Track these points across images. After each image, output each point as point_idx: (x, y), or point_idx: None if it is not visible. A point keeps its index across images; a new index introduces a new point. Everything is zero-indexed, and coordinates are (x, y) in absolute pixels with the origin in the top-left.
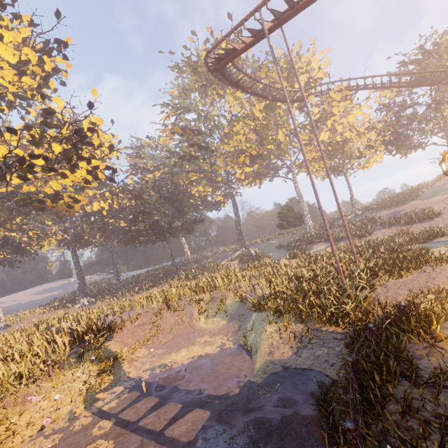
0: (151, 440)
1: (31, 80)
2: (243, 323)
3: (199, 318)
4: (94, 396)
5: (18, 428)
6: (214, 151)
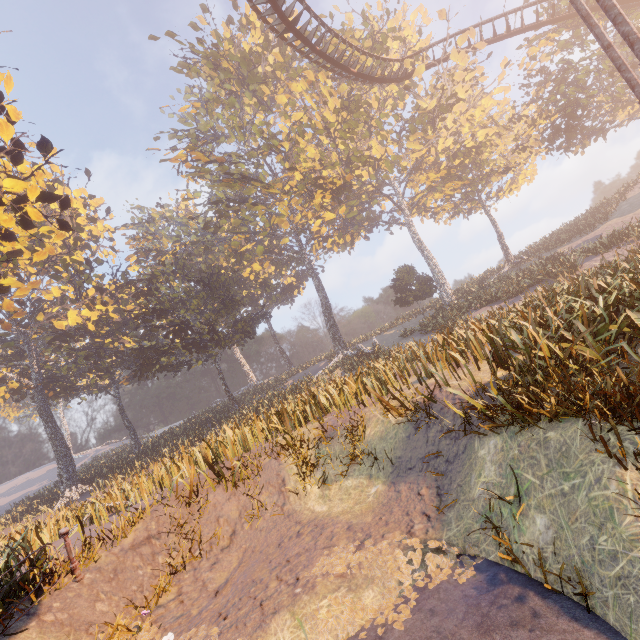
0: None
1: None
2: (445, 478)
3: (302, 488)
4: None
5: None
6: (270, 184)
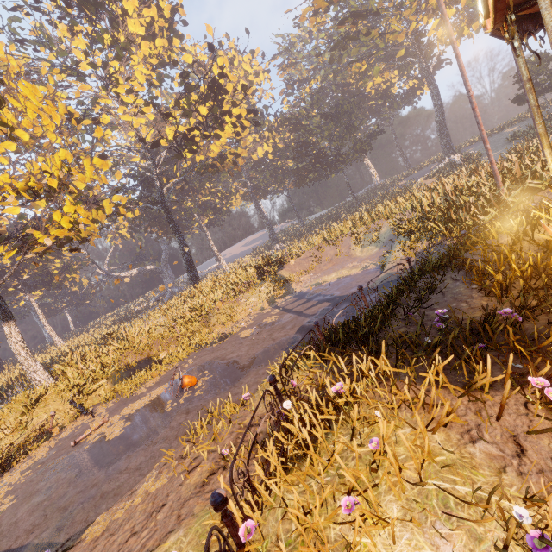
0: (295, 315)
1: (161, 40)
2: (390, 248)
3: (355, 248)
4: (273, 300)
5: (238, 312)
6: (379, 12)
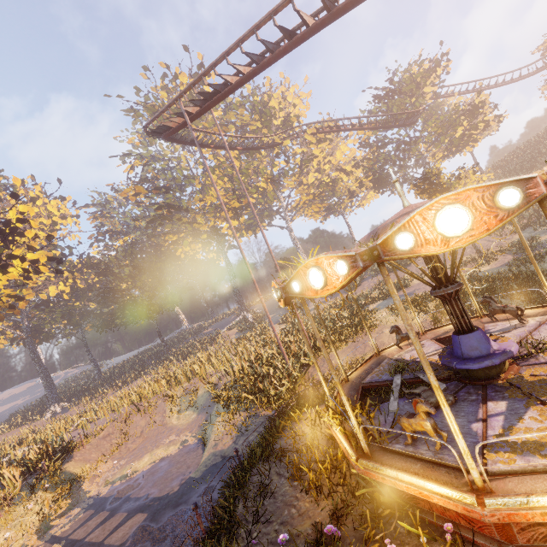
0: None
1: None
2: (209, 414)
3: (171, 415)
4: (49, 524)
5: None
6: (189, 210)
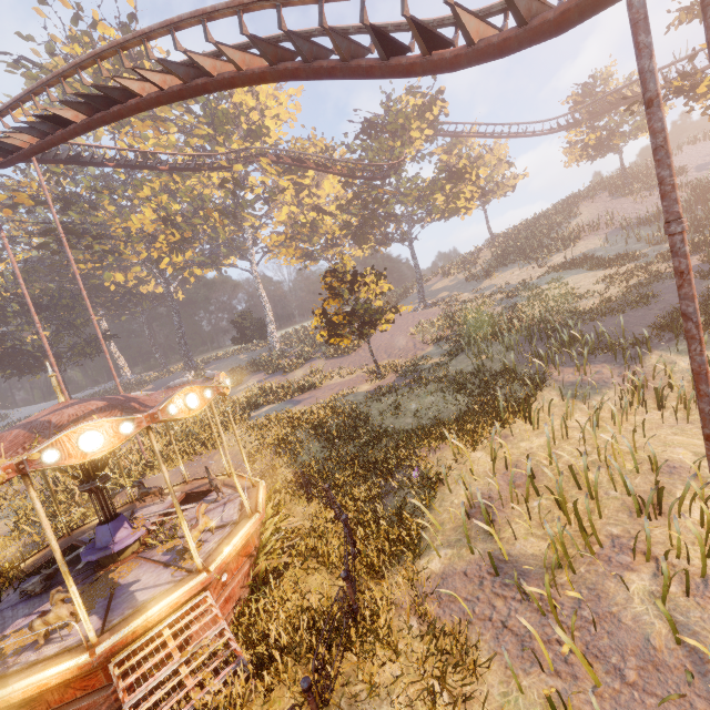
0: None
1: None
2: None
3: None
4: None
5: None
6: (99, 238)
